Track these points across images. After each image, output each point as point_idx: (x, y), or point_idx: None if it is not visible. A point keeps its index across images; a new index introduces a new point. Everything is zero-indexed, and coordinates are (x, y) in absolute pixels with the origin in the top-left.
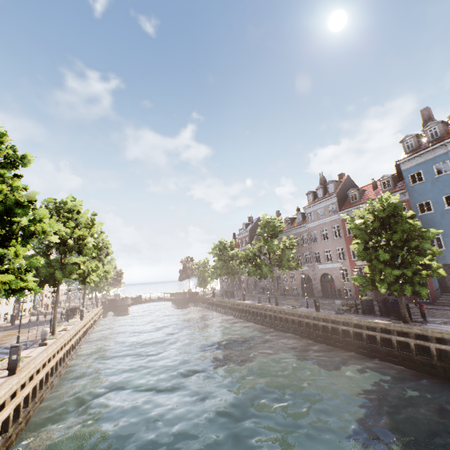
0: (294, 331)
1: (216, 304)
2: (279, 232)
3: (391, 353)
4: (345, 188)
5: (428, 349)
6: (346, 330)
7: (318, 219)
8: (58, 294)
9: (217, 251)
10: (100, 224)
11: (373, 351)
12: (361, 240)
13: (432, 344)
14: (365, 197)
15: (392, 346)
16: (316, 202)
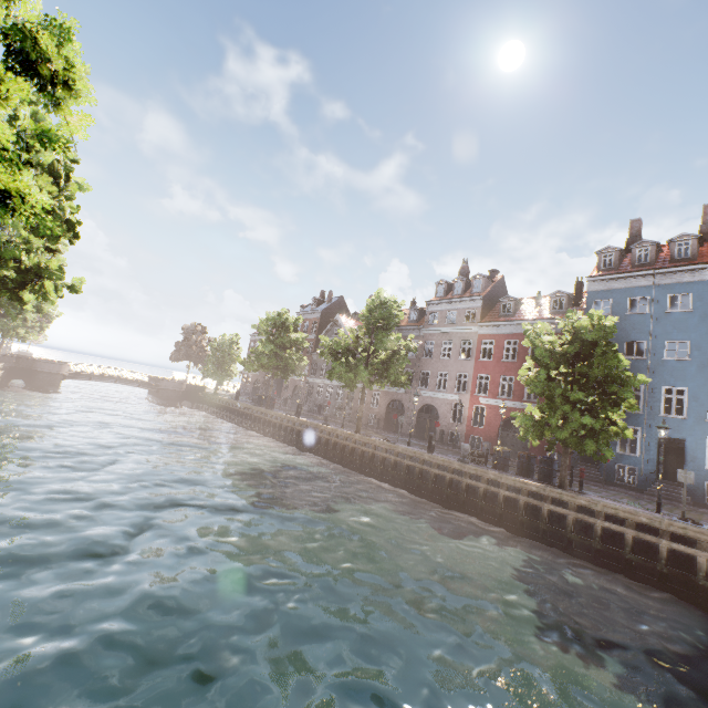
0: (381, 475)
1: (239, 411)
2: (394, 324)
3: (536, 525)
4: (495, 293)
5: (588, 527)
6: (472, 486)
7: (445, 325)
8: None
9: (270, 327)
10: (84, 186)
11: (505, 519)
12: (541, 366)
13: (600, 522)
14: (521, 313)
15: (537, 517)
16: (450, 298)
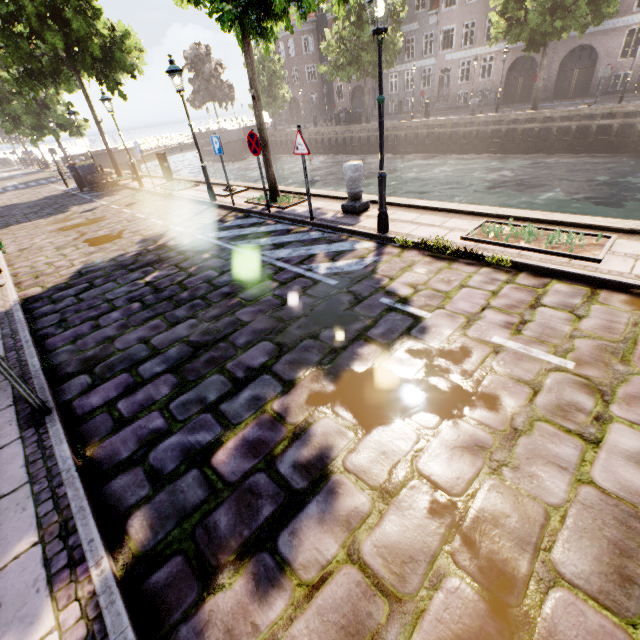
0: (591, 148)
1: (330, 139)
2: None
3: None
4: None
5: None
6: None
7: None
8: (253, 64)
9: None
10: None
11: None
12: None
13: None
14: None
15: None
16: None
